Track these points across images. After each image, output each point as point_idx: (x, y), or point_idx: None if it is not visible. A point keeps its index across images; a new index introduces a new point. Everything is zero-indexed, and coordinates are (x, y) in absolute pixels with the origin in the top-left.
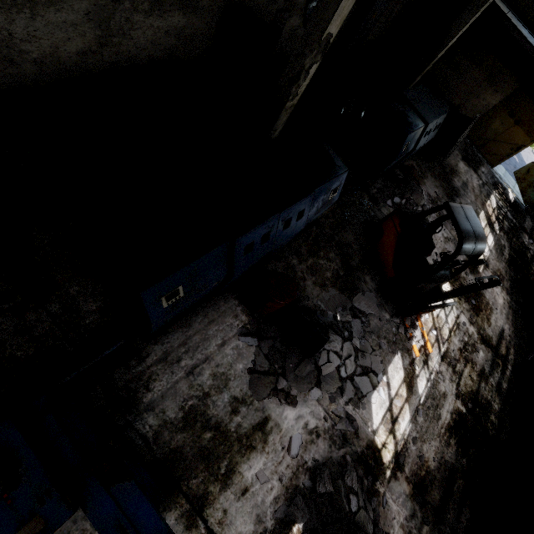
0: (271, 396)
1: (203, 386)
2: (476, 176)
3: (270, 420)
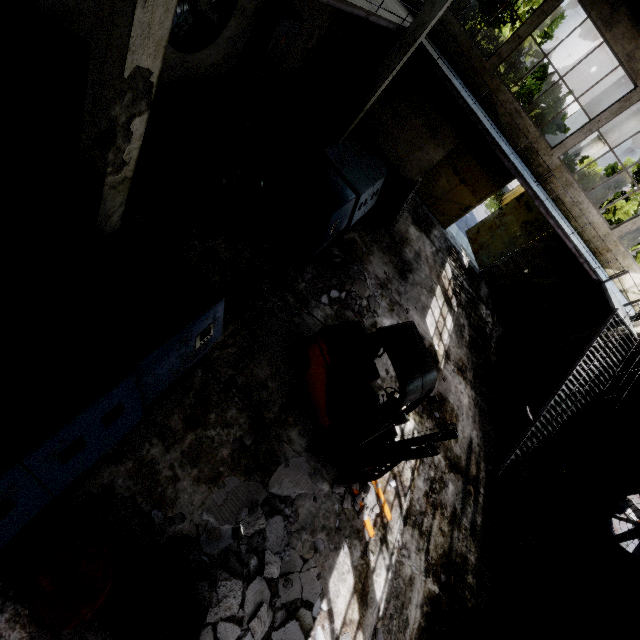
0: None
1: None
2: (428, 242)
3: None
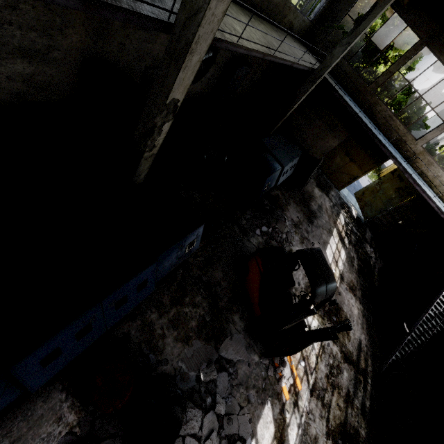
0: None
1: None
2: (327, 199)
3: None
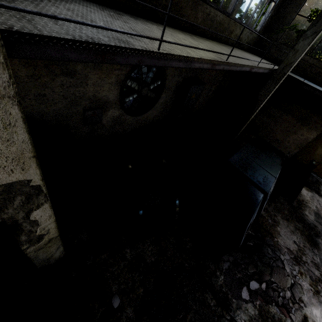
0: None
1: None
2: (321, 199)
3: None
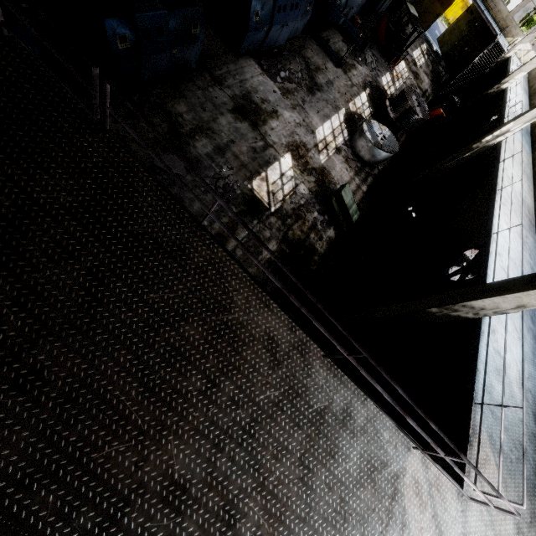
0: (354, 61)
1: (337, 48)
2: (416, 32)
3: (355, 66)
